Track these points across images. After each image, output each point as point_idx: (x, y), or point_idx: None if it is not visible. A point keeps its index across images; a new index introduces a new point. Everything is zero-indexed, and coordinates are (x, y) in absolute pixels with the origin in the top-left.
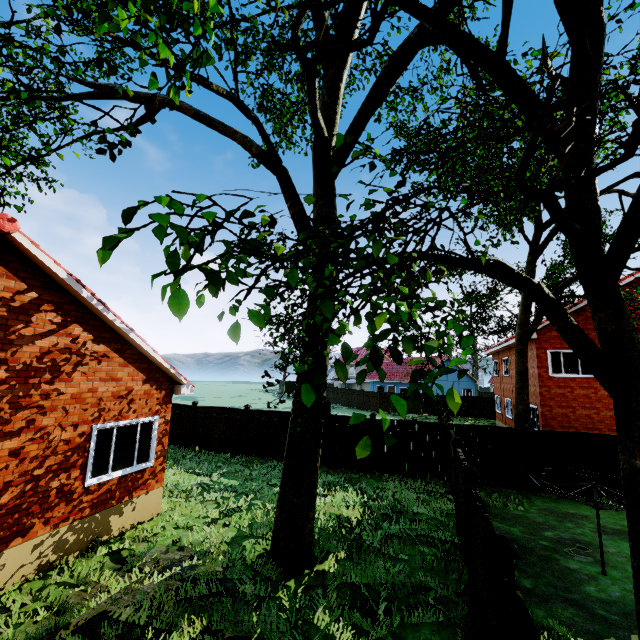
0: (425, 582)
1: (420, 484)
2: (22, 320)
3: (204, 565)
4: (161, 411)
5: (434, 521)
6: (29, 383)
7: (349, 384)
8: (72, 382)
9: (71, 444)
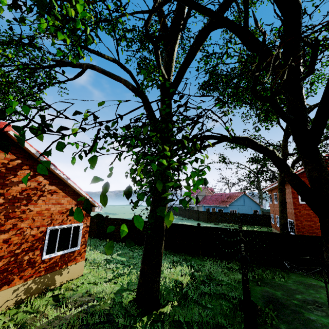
0: (221, 322)
1: (224, 263)
2: (12, 174)
3: (100, 305)
4: (84, 220)
5: (230, 285)
6: (15, 205)
7: (191, 207)
8: (37, 205)
9: (35, 237)
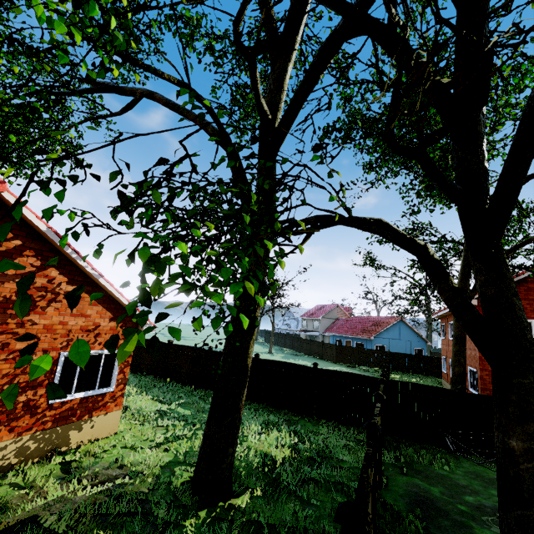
0: (329, 531)
1: (352, 432)
2: None
3: (134, 484)
4: None
5: (356, 470)
6: (7, 313)
7: (313, 336)
8: (45, 315)
9: None
